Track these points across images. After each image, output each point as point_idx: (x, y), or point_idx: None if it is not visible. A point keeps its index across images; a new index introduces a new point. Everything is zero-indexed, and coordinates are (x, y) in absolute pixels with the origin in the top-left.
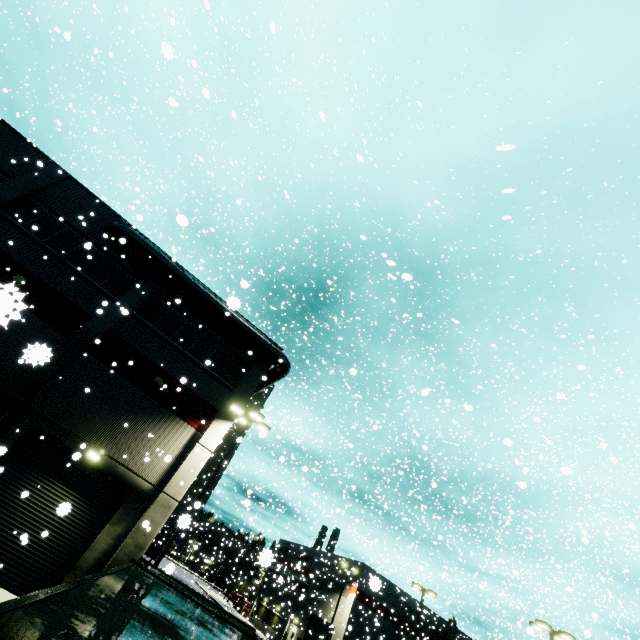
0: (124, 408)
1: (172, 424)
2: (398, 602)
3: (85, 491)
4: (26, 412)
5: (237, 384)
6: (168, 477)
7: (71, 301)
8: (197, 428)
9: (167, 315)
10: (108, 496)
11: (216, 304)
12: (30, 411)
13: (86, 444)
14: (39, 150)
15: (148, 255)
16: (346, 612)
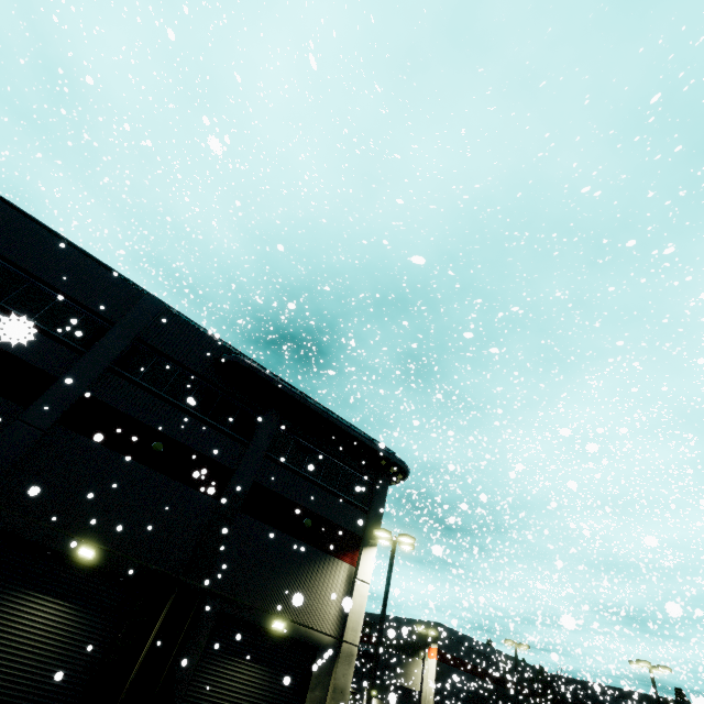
0: (287, 563)
1: (329, 566)
2: (473, 652)
3: (277, 663)
4: (208, 598)
5: (368, 503)
6: (341, 623)
7: (209, 457)
8: (350, 562)
9: (292, 445)
10: (297, 661)
11: (341, 425)
12: (211, 596)
13: (267, 614)
14: (130, 281)
15: (271, 387)
16: (431, 676)
